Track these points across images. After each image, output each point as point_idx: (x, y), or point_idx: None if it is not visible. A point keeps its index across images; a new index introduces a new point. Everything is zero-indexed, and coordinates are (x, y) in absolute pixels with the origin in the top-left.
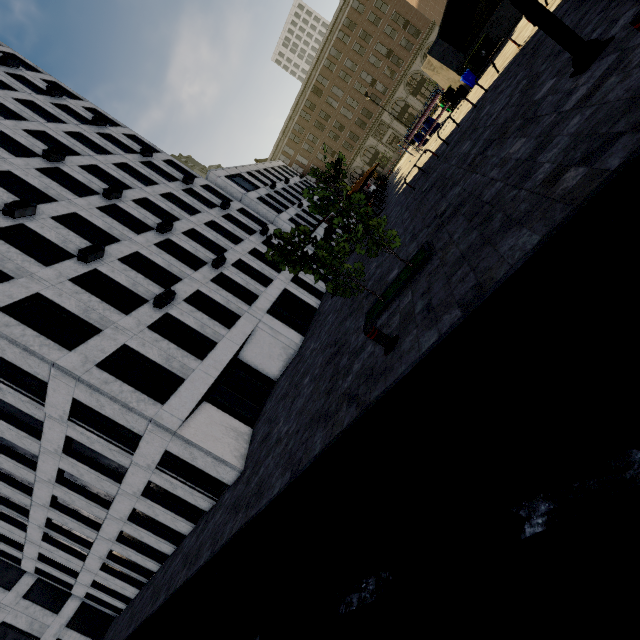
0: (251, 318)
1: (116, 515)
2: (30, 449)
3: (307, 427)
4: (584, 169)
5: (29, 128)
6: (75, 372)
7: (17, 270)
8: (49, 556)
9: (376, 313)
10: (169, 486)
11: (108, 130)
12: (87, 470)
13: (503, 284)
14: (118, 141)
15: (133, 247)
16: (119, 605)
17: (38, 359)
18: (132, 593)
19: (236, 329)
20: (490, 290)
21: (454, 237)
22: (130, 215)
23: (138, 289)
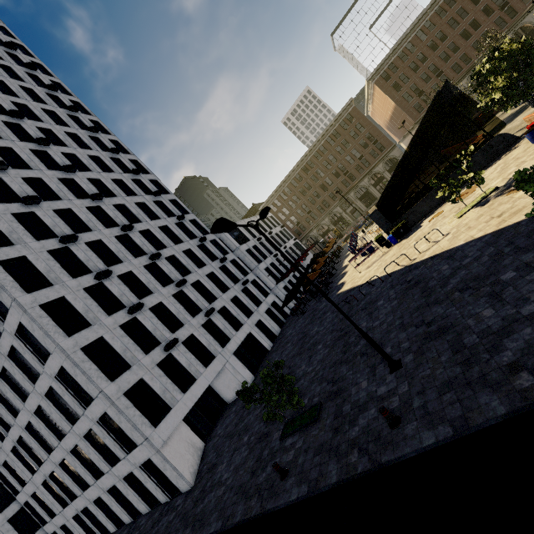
0: (222, 358)
1: (101, 485)
2: (64, 428)
3: (237, 491)
4: (357, 456)
5: (116, 203)
6: (112, 398)
7: (94, 319)
8: (40, 496)
9: (287, 434)
10: (143, 479)
11: (161, 198)
12: (94, 452)
13: (320, 493)
14: (165, 206)
15: (159, 298)
16: None
17: (94, 386)
18: None
19: (210, 368)
20: (316, 491)
21: (327, 421)
22: (162, 270)
23: (156, 333)
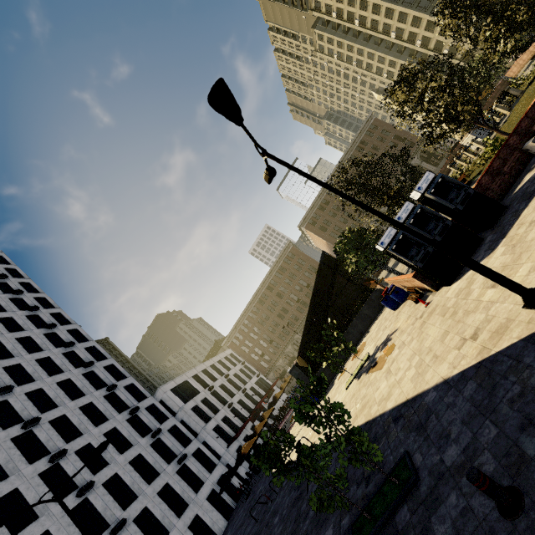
0: None
1: None
2: None
3: None
4: None
5: (31, 389)
6: None
7: None
8: None
9: None
10: None
11: (94, 367)
12: None
13: None
14: (97, 375)
15: (46, 523)
16: None
17: None
18: None
19: None
20: None
21: None
22: (65, 472)
23: None
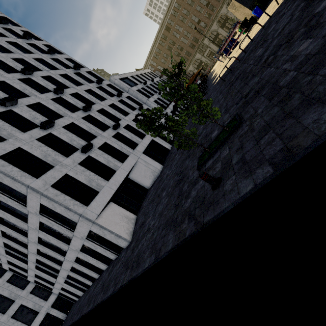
0: (134, 156)
1: (69, 259)
2: (23, 227)
3: (164, 227)
4: None
5: (14, 57)
6: (40, 190)
7: (8, 135)
8: (40, 275)
9: (205, 159)
10: (93, 247)
11: (56, 56)
12: (52, 238)
13: (312, 151)
14: (62, 62)
15: (70, 120)
16: (75, 298)
17: (20, 184)
18: (80, 294)
19: (126, 163)
20: (299, 155)
21: (258, 111)
22: (68, 102)
23: (73, 143)
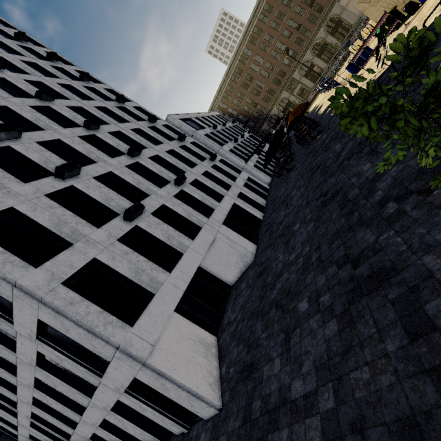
0: (210, 229)
1: (88, 421)
2: (8, 359)
3: None
4: None
5: (29, 79)
6: (38, 292)
7: None
8: (37, 437)
9: None
10: (138, 407)
11: (92, 85)
12: (59, 382)
13: None
14: (99, 93)
15: (107, 168)
16: None
17: None
18: None
19: (198, 240)
20: None
21: None
22: (106, 143)
23: (110, 203)
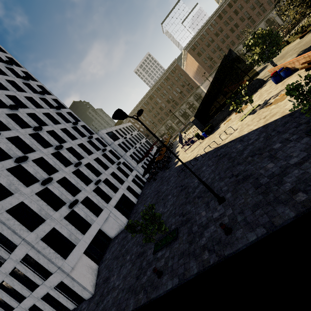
0: (107, 210)
1: (23, 306)
2: None
3: (127, 291)
4: (208, 255)
5: (29, 112)
6: (32, 243)
7: (15, 189)
8: None
9: (158, 249)
10: (57, 296)
11: (60, 110)
12: (18, 283)
13: (187, 281)
14: (64, 116)
15: (63, 174)
16: None
17: (18, 236)
18: None
19: (100, 217)
20: (185, 280)
21: (183, 237)
22: (64, 156)
23: (62, 197)
